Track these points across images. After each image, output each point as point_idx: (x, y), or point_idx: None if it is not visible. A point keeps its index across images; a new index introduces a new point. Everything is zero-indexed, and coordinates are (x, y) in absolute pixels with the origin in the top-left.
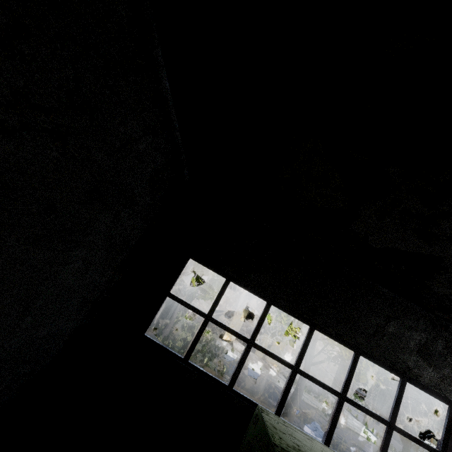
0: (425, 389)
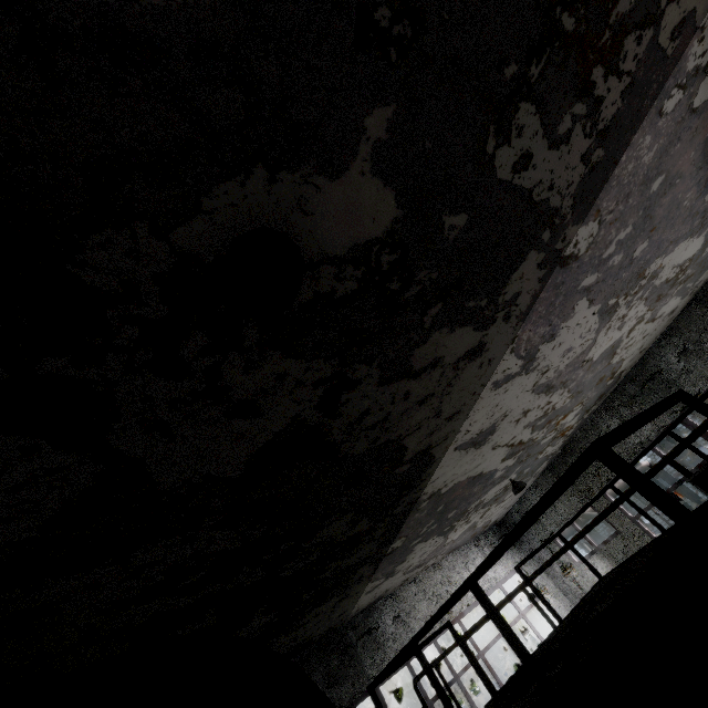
0: (352, 706)
